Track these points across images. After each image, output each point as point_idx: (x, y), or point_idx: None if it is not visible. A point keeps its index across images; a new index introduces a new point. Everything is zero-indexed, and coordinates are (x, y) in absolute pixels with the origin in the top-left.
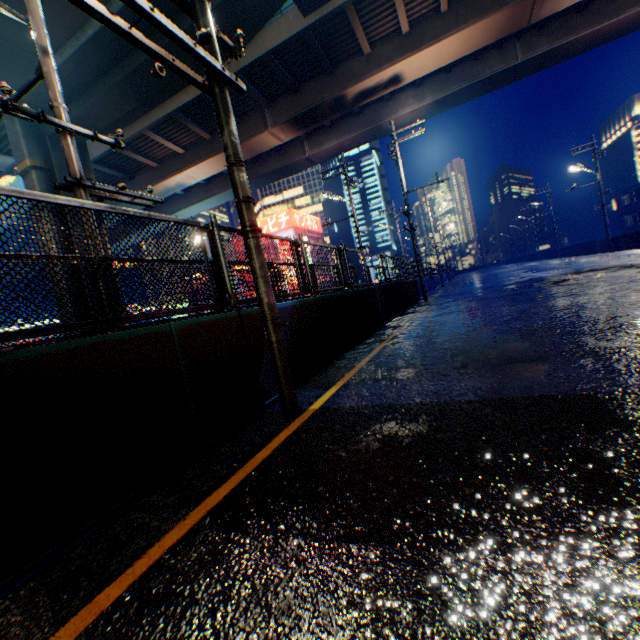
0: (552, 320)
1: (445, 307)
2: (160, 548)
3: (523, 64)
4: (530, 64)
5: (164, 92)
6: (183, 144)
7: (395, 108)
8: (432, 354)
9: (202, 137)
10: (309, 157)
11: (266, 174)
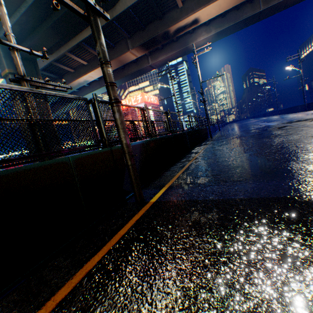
0: (282, 149)
1: (222, 141)
2: (53, 302)
3: (263, 11)
4: (267, 11)
5: (74, 31)
6: (86, 59)
7: (195, 37)
8: (217, 168)
9: (96, 55)
10: (151, 65)
11: (129, 74)
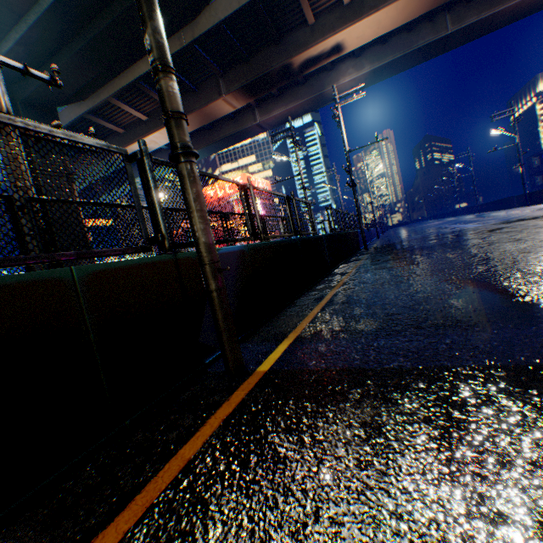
0: (515, 264)
1: (388, 255)
2: None
3: (453, 34)
4: (459, 34)
5: (125, 60)
6: (146, 111)
7: (336, 77)
8: (392, 301)
9: None
10: (259, 123)
11: (221, 139)
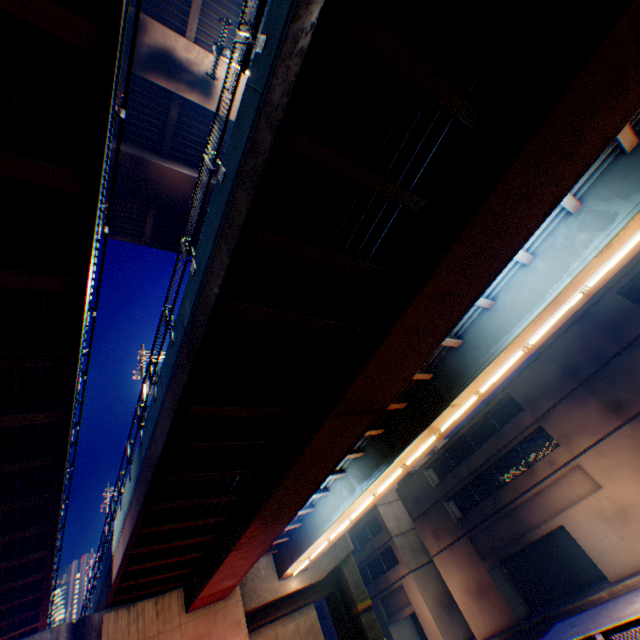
0: None
1: None
2: None
3: None
4: None
5: None
6: None
7: (173, 165)
8: None
9: None
10: None
11: None
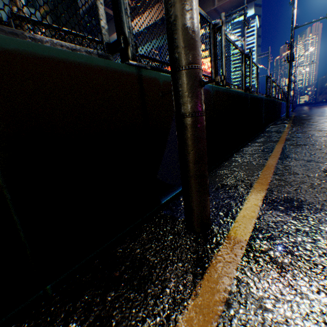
0: None
1: (316, 121)
2: None
3: None
4: None
5: None
6: None
7: None
8: None
9: None
10: (216, 8)
11: None
